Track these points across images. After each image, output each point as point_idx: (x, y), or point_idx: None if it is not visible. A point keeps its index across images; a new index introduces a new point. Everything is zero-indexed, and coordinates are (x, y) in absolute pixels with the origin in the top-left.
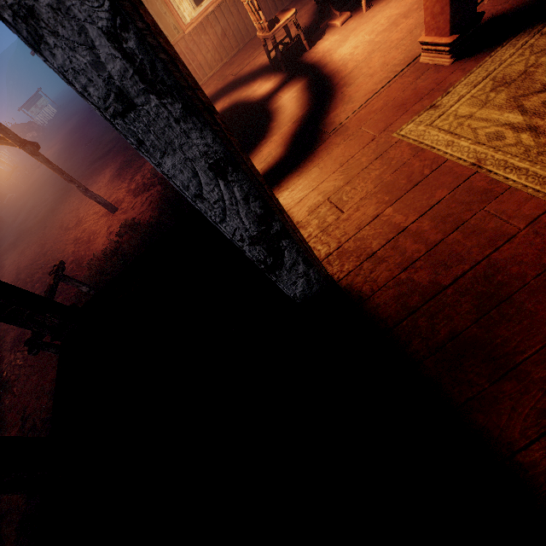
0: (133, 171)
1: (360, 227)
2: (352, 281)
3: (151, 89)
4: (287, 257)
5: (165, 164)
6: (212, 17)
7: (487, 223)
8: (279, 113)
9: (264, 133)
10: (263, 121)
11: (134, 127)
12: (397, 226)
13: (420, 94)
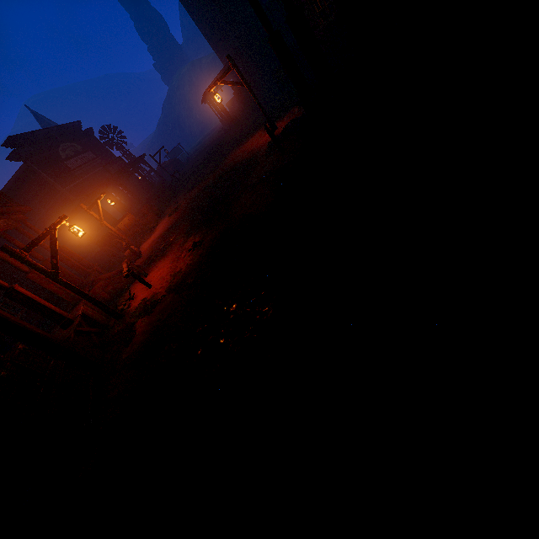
0: (282, 118)
1: None
2: None
3: None
4: None
5: None
6: None
7: None
8: None
9: None
10: None
11: None
12: None
13: None
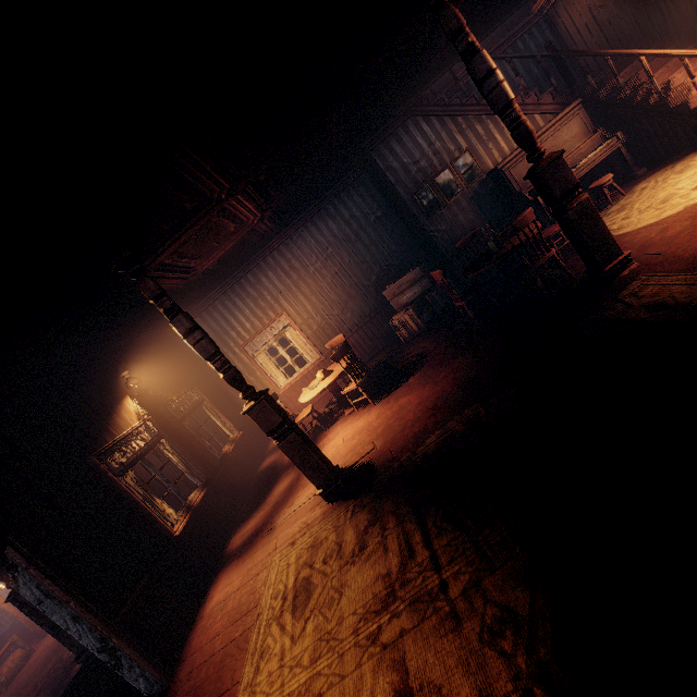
0: None
1: (208, 639)
2: (173, 690)
3: (49, 597)
4: (125, 661)
5: (54, 617)
6: (301, 381)
7: (225, 673)
8: (277, 489)
9: (262, 505)
10: (270, 491)
11: (43, 607)
12: (213, 649)
13: (304, 523)
